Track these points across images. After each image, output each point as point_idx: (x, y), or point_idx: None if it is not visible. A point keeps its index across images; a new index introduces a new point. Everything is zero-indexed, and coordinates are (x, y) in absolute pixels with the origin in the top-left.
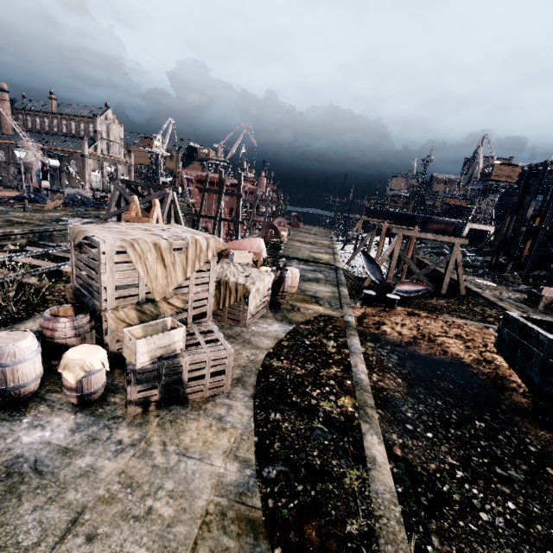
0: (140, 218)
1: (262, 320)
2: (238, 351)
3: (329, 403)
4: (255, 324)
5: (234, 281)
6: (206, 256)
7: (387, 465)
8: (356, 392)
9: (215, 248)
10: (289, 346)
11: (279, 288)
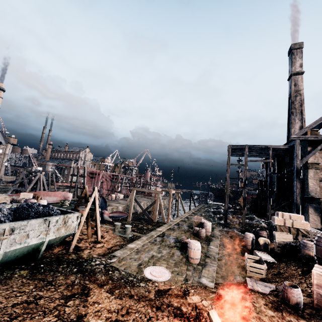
0: None
1: None
2: None
3: None
4: None
5: None
6: None
7: None
8: None
9: None
10: None
11: None
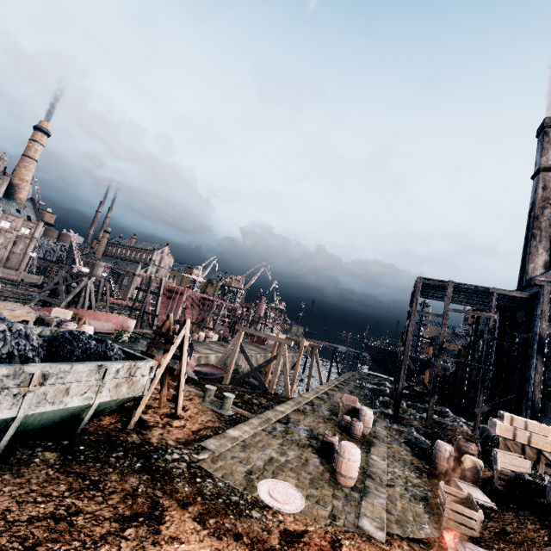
0: None
1: None
2: None
3: None
4: None
5: None
6: None
7: None
8: None
9: None
10: None
11: None
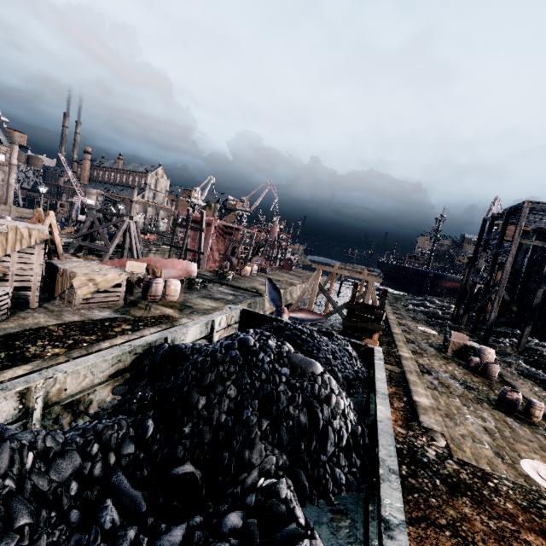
0: (35, 222)
1: (100, 309)
2: (39, 317)
3: (39, 348)
4: (89, 309)
5: (73, 270)
6: (30, 242)
7: (5, 378)
8: (77, 349)
9: (39, 237)
10: (85, 322)
11: (147, 291)
